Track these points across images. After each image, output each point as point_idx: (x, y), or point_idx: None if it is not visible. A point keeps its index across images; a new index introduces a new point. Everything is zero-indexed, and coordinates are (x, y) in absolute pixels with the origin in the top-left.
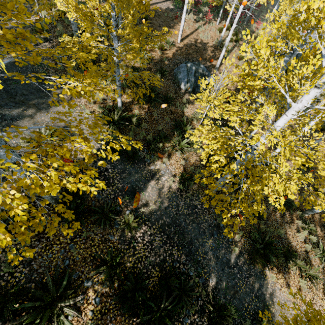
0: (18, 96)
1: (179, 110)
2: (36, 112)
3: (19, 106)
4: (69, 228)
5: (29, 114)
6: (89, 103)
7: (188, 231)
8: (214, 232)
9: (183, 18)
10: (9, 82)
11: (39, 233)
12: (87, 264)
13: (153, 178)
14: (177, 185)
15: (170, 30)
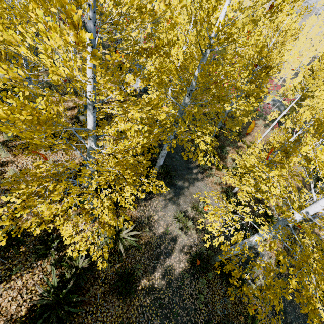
0: (178, 170)
1: (264, 200)
2: (189, 185)
3: (180, 178)
4: (228, 285)
5: (186, 185)
6: (214, 183)
7: (287, 312)
8: (305, 319)
9: (266, 132)
10: (173, 159)
11: (207, 282)
12: (235, 318)
13: (258, 256)
14: (275, 267)
15: (250, 132)
